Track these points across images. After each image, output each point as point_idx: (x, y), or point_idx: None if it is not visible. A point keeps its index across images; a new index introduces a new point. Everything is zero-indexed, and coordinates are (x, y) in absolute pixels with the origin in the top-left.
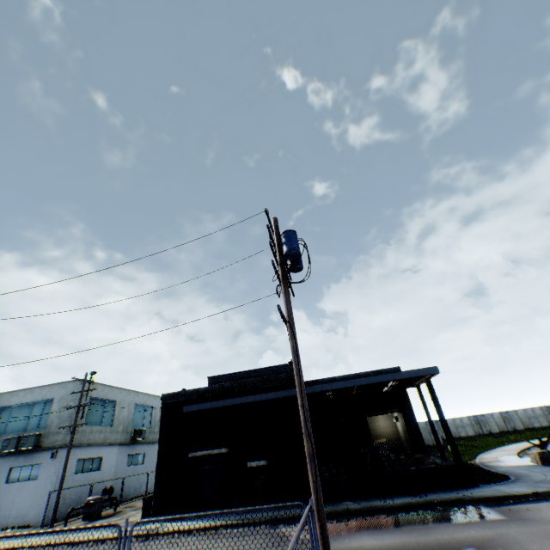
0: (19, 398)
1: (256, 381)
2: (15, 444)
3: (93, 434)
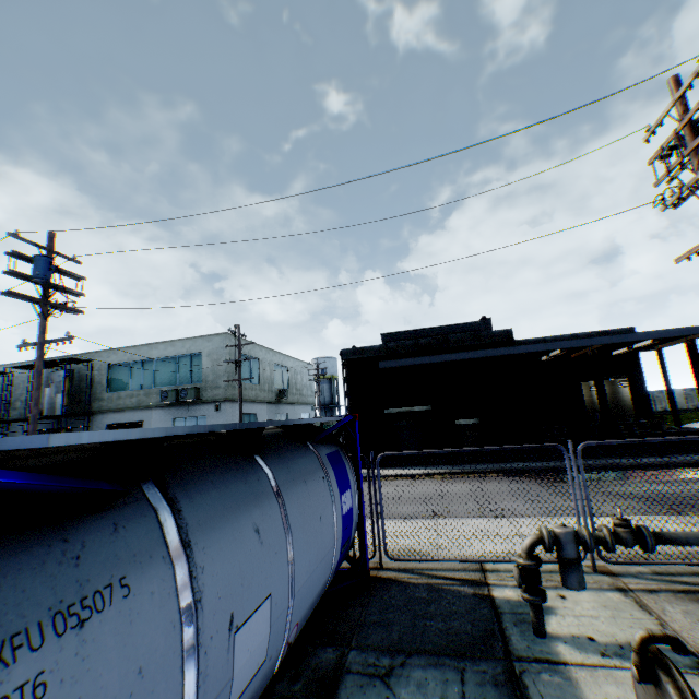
0: (159, 351)
1: (461, 338)
2: (174, 397)
3: (246, 391)
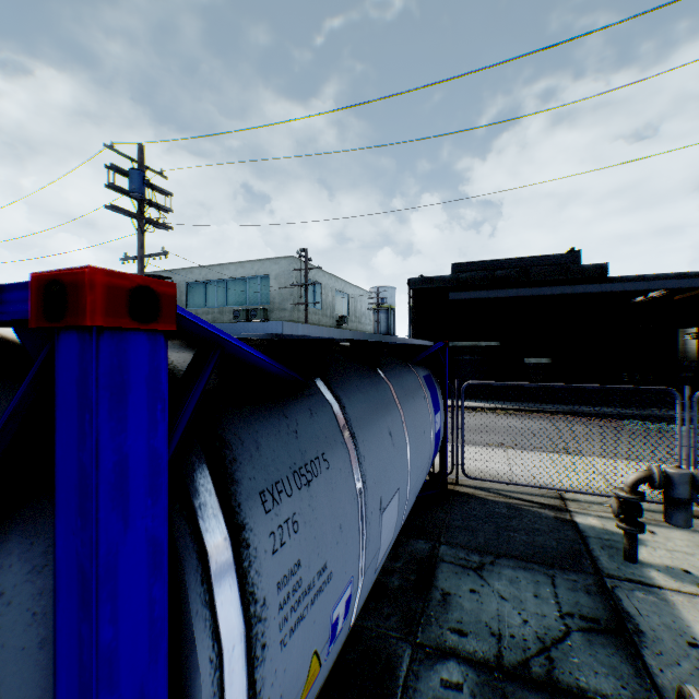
0: (229, 272)
1: (544, 272)
2: (245, 316)
3: (310, 315)
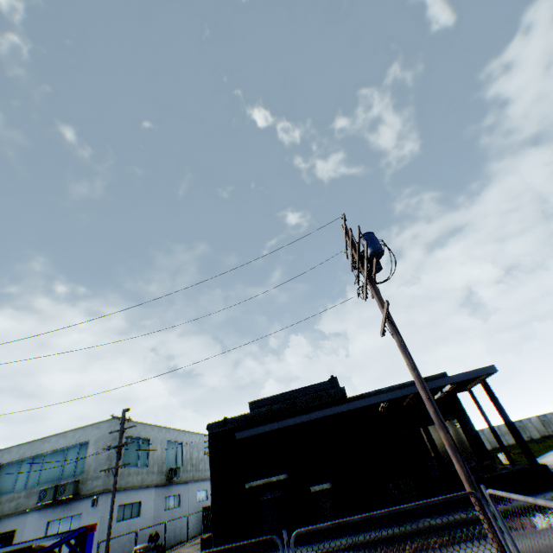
0: (51, 444)
1: (305, 400)
2: (52, 494)
3: (130, 476)
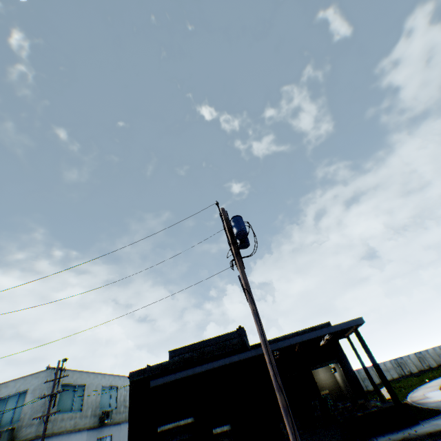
0: None
1: (212, 349)
2: None
3: (64, 421)
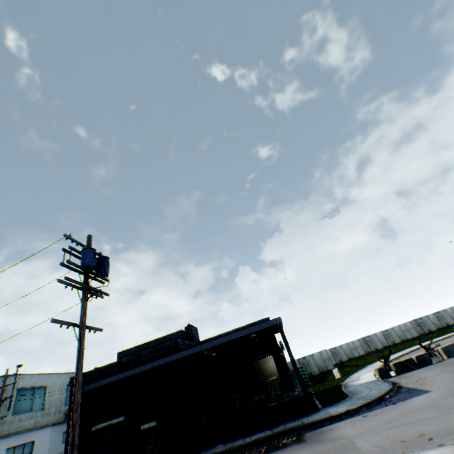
0: None
1: (147, 352)
2: None
3: (22, 421)
